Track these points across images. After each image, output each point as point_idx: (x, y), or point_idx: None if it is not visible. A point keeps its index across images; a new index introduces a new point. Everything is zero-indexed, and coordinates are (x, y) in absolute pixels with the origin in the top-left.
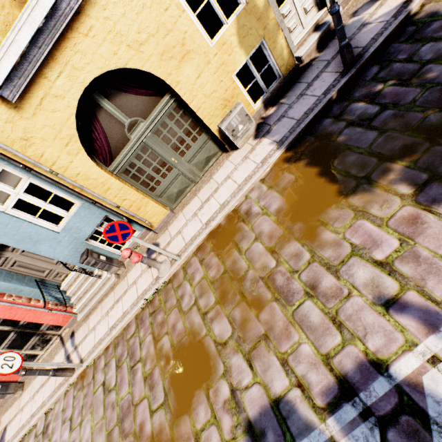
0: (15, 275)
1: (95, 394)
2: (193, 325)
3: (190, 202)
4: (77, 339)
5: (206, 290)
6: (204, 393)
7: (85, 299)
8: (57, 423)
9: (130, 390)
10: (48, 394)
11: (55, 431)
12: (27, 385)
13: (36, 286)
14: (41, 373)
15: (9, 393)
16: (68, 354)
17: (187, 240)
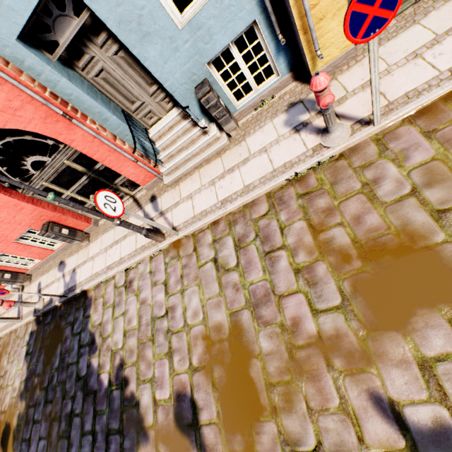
0: (99, 94)
1: (201, 268)
2: (407, 223)
3: (397, 35)
4: (161, 205)
5: (445, 178)
6: (443, 316)
7: (180, 159)
8: (145, 283)
9: (266, 277)
10: (127, 253)
11: (143, 289)
12: (95, 238)
13: (123, 121)
14: (135, 229)
15: (77, 240)
16: (150, 218)
17: (393, 97)
